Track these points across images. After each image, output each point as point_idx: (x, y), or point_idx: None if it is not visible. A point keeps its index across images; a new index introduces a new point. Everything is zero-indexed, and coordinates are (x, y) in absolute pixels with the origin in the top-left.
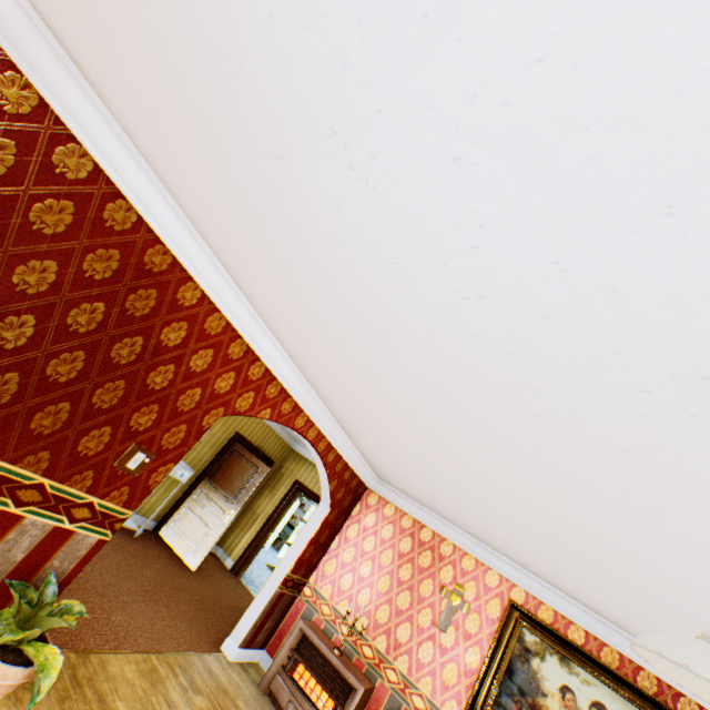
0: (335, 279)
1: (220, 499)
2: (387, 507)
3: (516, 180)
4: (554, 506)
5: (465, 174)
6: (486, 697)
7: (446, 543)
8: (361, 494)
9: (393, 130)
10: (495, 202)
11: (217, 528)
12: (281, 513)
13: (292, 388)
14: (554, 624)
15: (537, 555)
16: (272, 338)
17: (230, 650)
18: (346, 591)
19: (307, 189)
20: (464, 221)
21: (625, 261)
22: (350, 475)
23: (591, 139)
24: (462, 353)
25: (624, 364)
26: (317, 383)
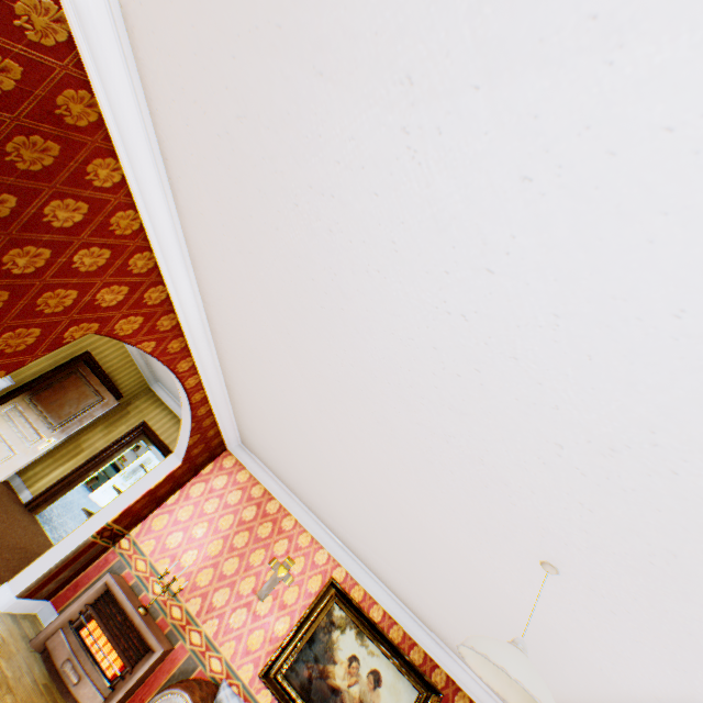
0: (312, 236)
1: (39, 422)
2: (242, 473)
3: (572, 227)
4: (415, 510)
5: (526, 198)
6: (284, 662)
7: (290, 518)
8: (218, 454)
9: (480, 115)
10: (538, 238)
11: (25, 455)
12: (114, 453)
13: (189, 328)
14: (362, 602)
15: (373, 544)
16: (189, 266)
17: (3, 600)
18: (171, 550)
19: (337, 125)
20: (495, 241)
21: (616, 338)
22: (214, 433)
23: (663, 225)
24: (411, 359)
25: (556, 419)
26: (222, 332)
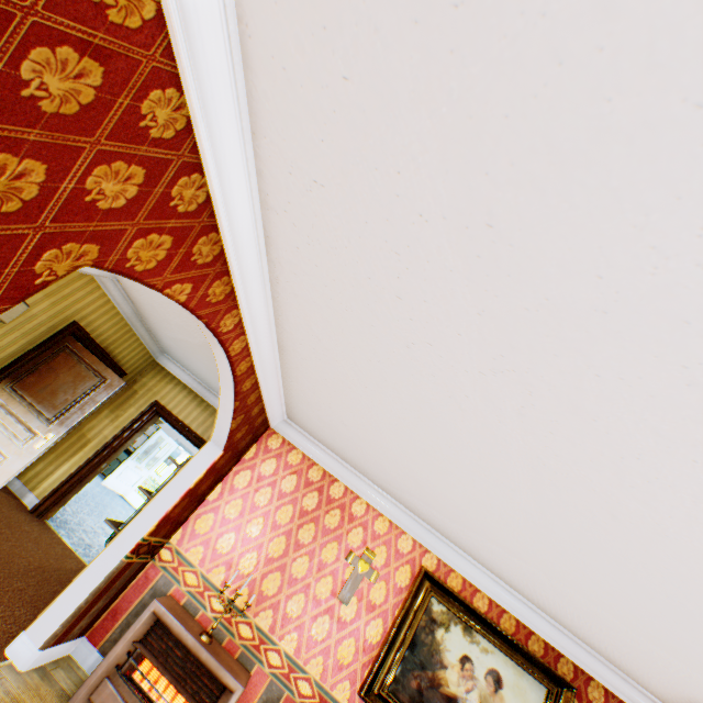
0: None
1: (29, 416)
2: (293, 454)
3: None
4: (661, 516)
5: None
6: (386, 675)
7: (360, 502)
8: (261, 434)
9: None
10: None
11: (19, 458)
12: (126, 440)
13: (237, 260)
14: (462, 592)
15: (495, 535)
16: (245, 130)
17: (22, 656)
18: (225, 556)
19: None
20: None
21: None
22: (258, 411)
23: None
24: None
25: None
26: (293, 261)
